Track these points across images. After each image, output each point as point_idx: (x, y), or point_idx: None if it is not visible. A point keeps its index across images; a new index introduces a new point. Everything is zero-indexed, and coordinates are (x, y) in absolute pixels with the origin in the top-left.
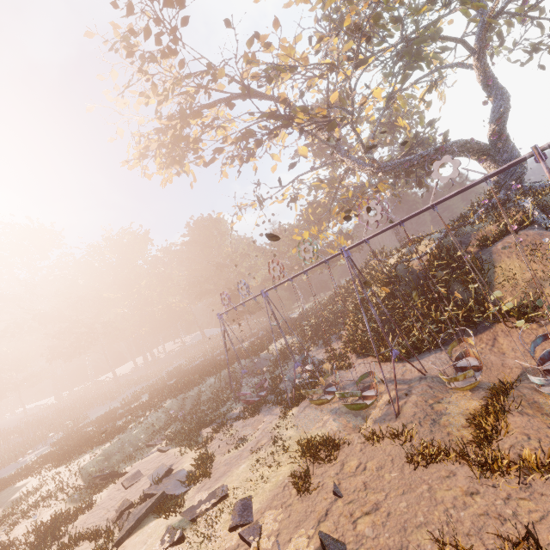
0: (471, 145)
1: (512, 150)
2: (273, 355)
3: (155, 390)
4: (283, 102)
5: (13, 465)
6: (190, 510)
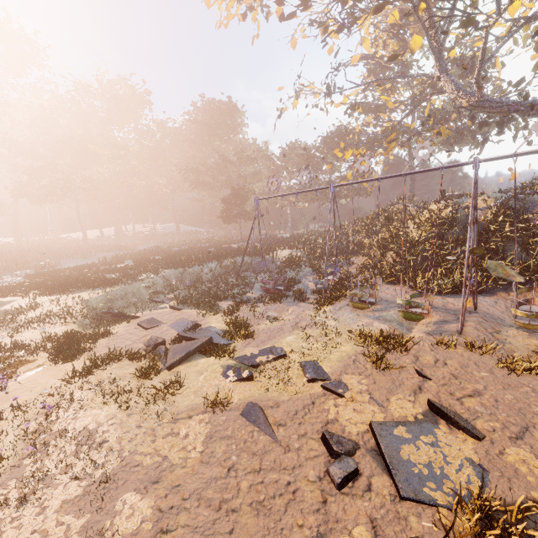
0: None
1: None
2: (279, 260)
3: (141, 259)
4: None
5: None
6: (245, 359)
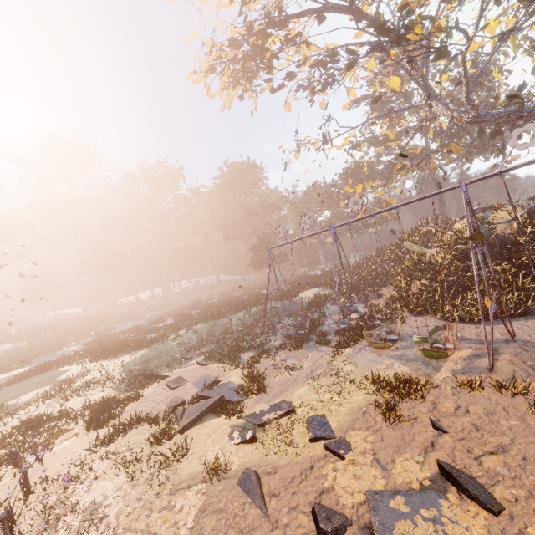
0: None
1: None
2: (305, 302)
3: (180, 316)
4: (400, 10)
5: (50, 354)
6: (253, 417)
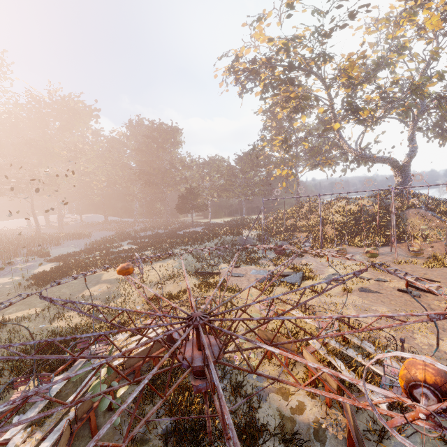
0: (397, 163)
1: (409, 173)
2: (254, 237)
3: (138, 242)
4: (362, 101)
5: (4, 269)
6: (326, 278)
